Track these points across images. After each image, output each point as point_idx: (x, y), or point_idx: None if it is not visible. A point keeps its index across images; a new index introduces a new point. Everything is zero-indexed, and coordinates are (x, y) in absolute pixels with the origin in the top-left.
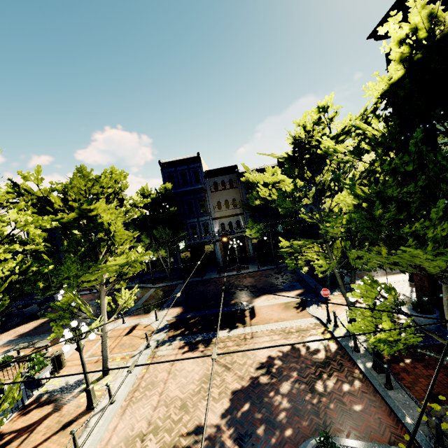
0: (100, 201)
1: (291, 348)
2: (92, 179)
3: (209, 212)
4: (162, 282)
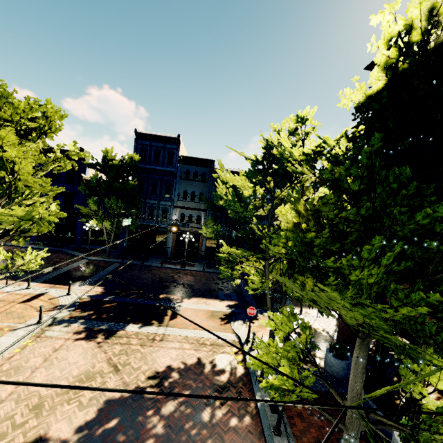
0: (7, 130)
1: (196, 363)
2: (14, 104)
3: (173, 198)
4: (98, 255)
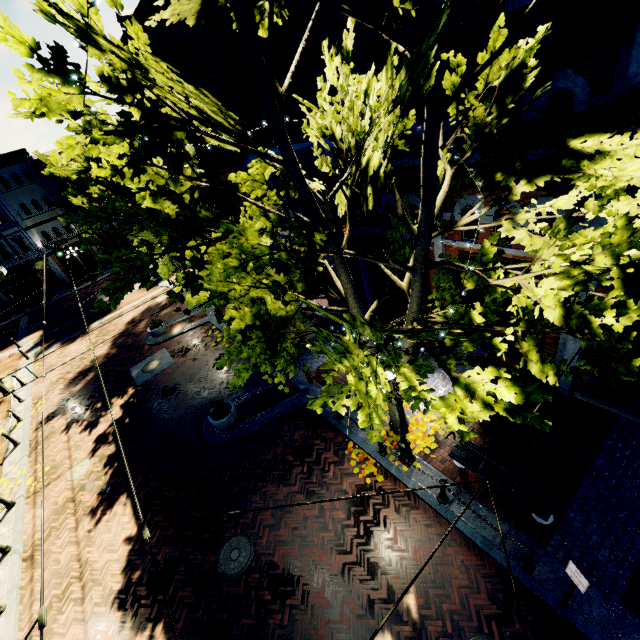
0: None
1: (147, 308)
2: None
3: (14, 221)
4: None
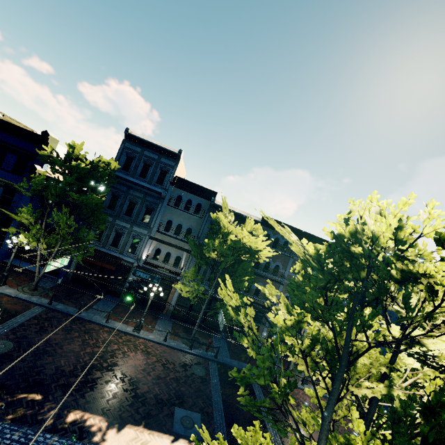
0: None
1: None
2: None
3: (151, 226)
4: (18, 285)
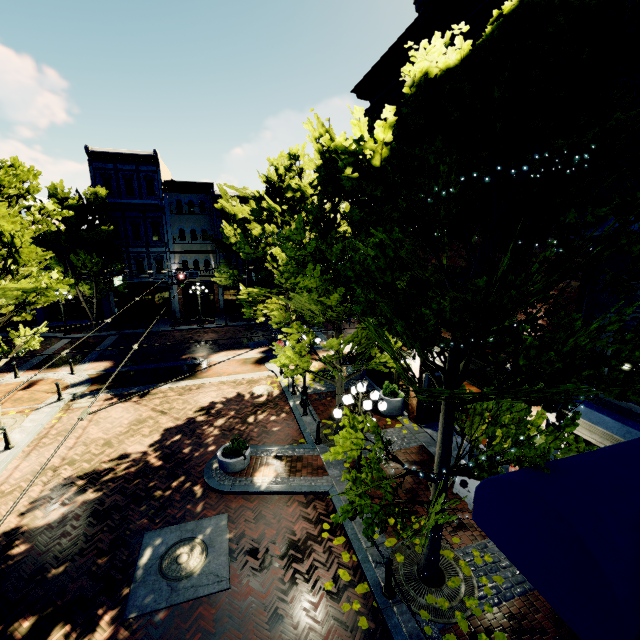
0: None
1: (237, 395)
2: None
3: (166, 242)
4: (81, 332)
